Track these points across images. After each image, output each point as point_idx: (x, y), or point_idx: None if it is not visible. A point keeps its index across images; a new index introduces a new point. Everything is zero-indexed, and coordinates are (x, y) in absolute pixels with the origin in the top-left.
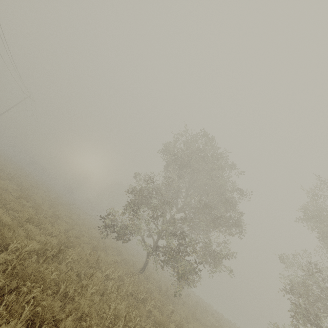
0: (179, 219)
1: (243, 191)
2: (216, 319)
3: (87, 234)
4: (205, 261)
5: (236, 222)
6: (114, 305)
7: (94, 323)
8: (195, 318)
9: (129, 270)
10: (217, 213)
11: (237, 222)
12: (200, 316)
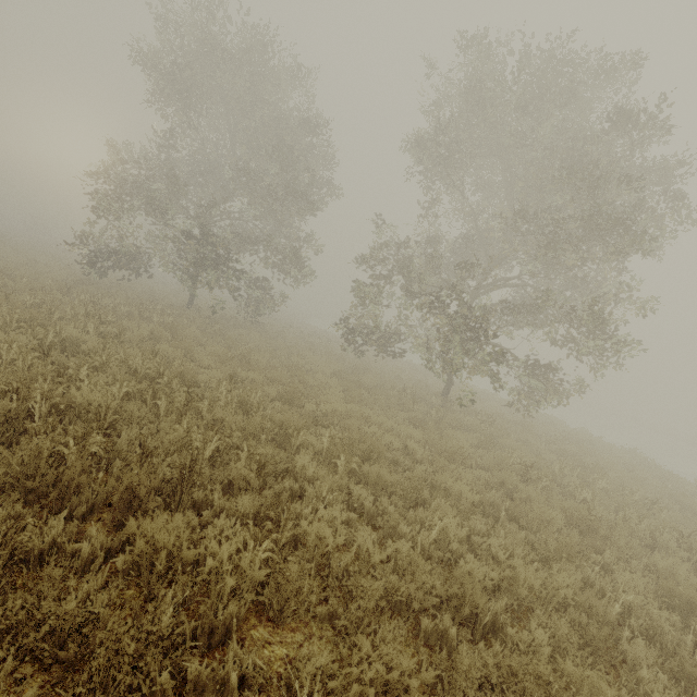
0: (225, 213)
1: (310, 127)
2: (328, 340)
3: (68, 274)
4: (281, 268)
5: (298, 189)
6: (70, 310)
7: (2, 302)
8: (269, 335)
9: (149, 301)
10: (268, 181)
11: (298, 188)
12: (288, 337)
